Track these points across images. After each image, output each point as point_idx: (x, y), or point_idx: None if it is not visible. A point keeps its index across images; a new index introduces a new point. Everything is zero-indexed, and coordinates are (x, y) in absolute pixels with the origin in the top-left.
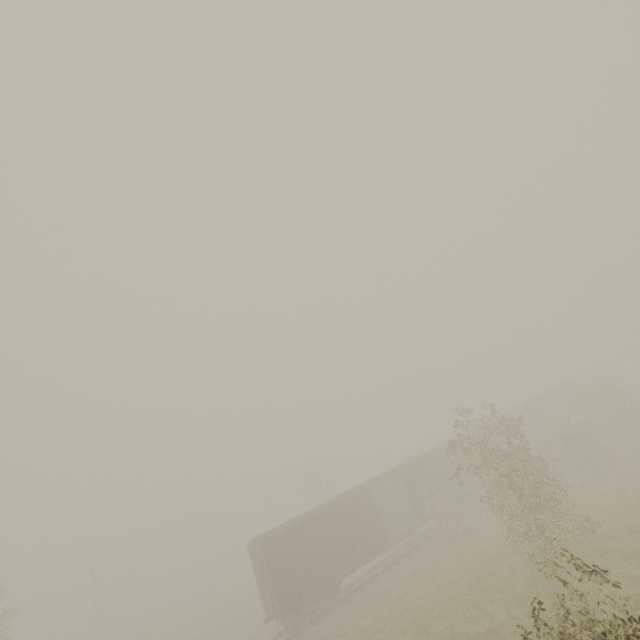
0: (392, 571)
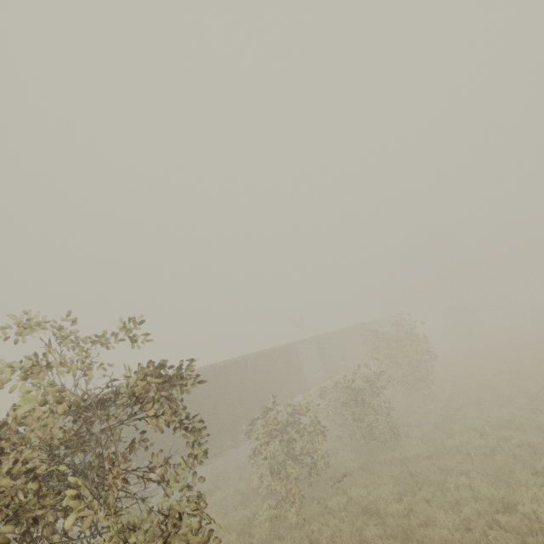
0: None
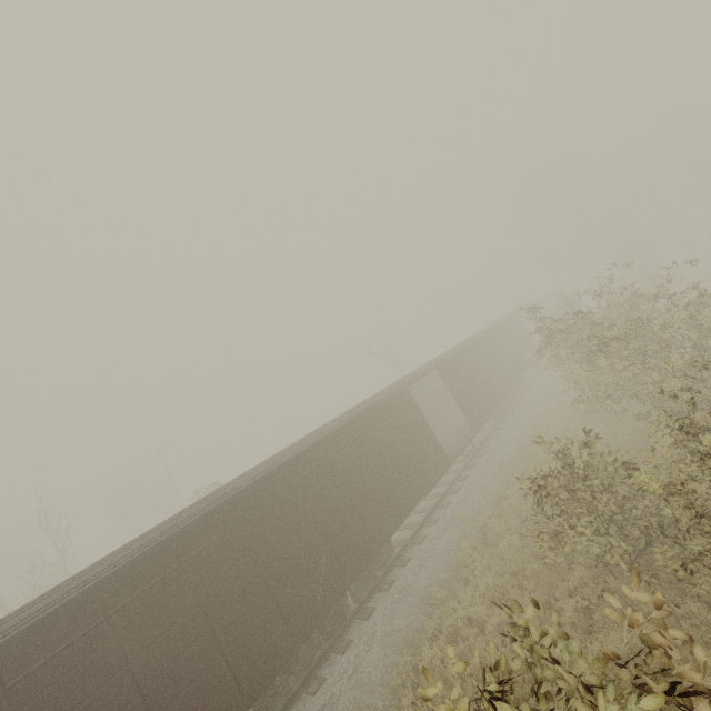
0: None
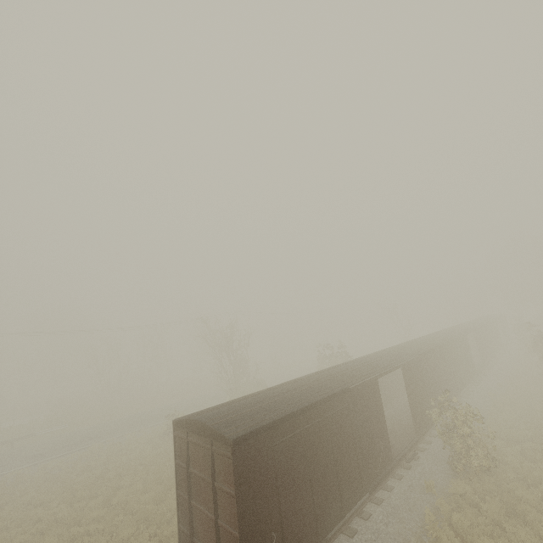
0: (388, 502)
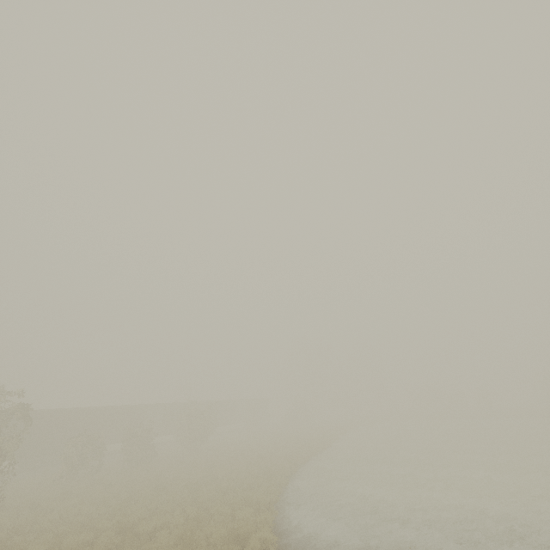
0: None
